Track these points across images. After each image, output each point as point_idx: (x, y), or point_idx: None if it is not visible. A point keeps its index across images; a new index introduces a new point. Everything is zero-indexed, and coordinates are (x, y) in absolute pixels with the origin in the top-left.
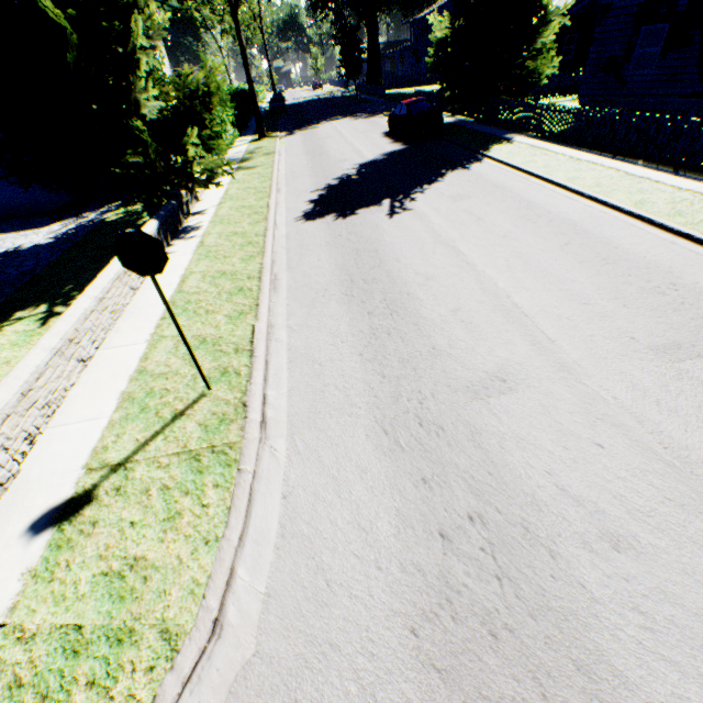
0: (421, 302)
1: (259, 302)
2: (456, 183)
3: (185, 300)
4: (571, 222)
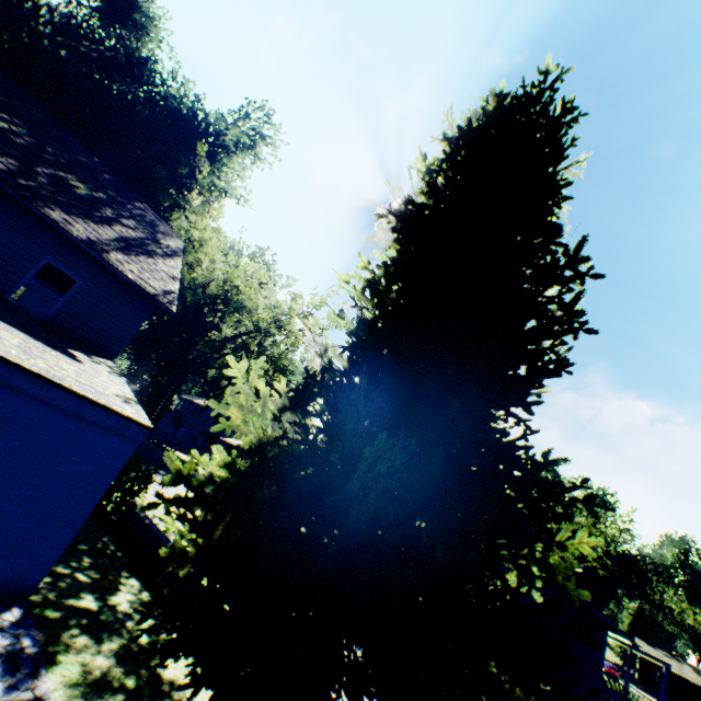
0: None
1: None
2: None
3: None
4: None
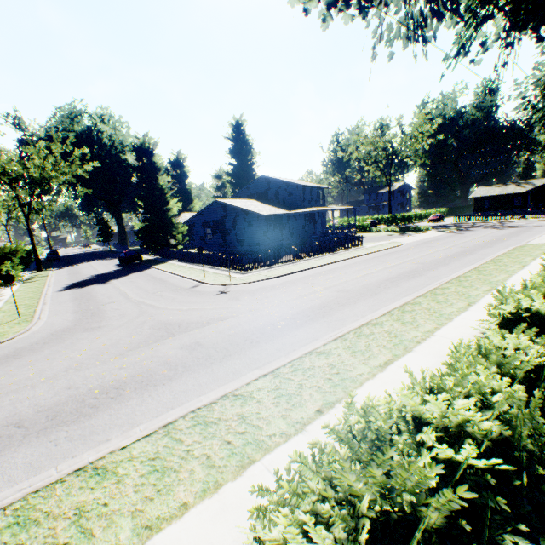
0: (99, 297)
1: (39, 306)
2: (134, 275)
3: (4, 311)
4: (161, 279)
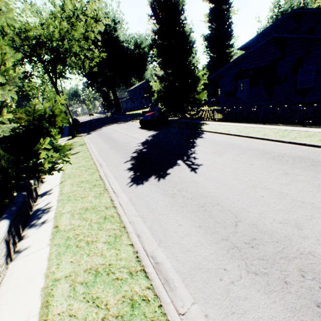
0: None
1: None
2: (207, 145)
3: None
4: (307, 157)
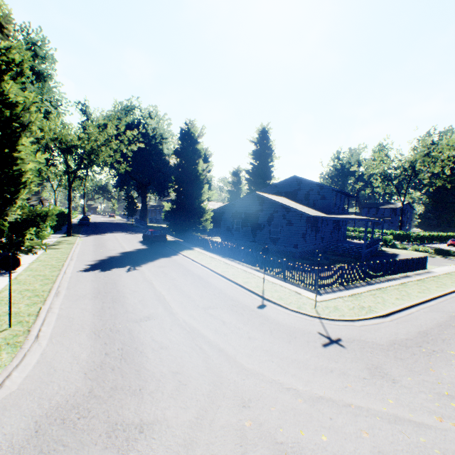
0: (128, 298)
1: (47, 299)
2: (163, 262)
3: (0, 299)
4: (199, 276)
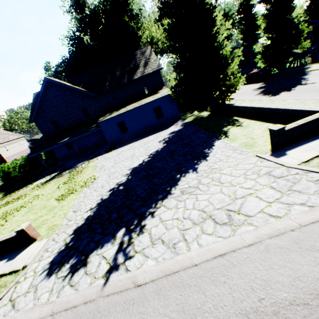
0: None
1: (318, 99)
2: (316, 76)
3: None
4: None
